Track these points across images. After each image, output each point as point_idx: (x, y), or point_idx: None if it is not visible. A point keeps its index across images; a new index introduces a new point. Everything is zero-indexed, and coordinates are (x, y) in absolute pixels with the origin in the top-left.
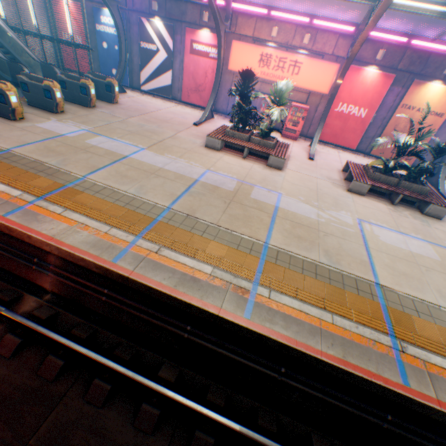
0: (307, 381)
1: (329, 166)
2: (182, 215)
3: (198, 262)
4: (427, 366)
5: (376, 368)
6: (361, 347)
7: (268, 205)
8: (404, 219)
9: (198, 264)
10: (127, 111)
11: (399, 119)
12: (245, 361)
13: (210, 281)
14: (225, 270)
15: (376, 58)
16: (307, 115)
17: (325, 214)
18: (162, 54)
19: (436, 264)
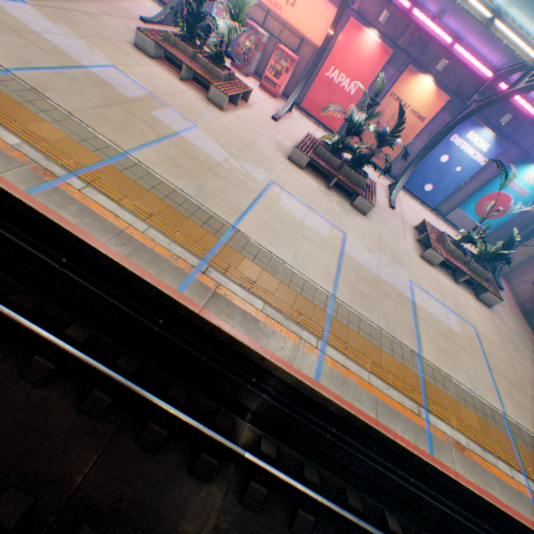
0: (89, 277)
1: (291, 135)
2: (24, 86)
3: (5, 131)
4: (220, 289)
5: (159, 274)
6: (159, 257)
7: (168, 129)
8: (327, 201)
9: (2, 132)
10: None
11: (385, 110)
12: (25, 245)
13: (7, 151)
14: (39, 151)
15: (379, 20)
16: (296, 70)
17: (236, 164)
18: None
19: (319, 239)
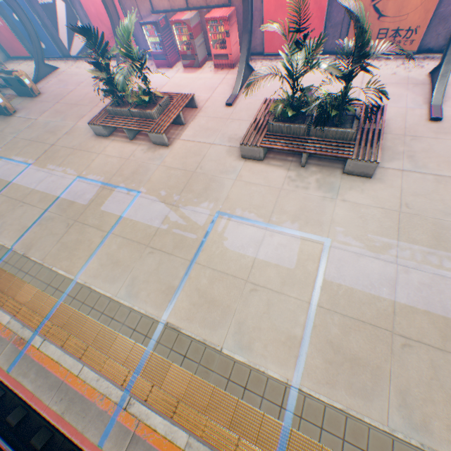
0: None
1: (251, 110)
2: (20, 255)
3: (4, 312)
4: (140, 427)
5: (85, 427)
6: (87, 403)
7: (112, 218)
8: (299, 193)
9: (2, 315)
10: (45, 103)
11: None
12: None
13: (3, 333)
14: (20, 319)
15: None
16: (240, 21)
17: (176, 216)
18: (60, 4)
19: (279, 276)
